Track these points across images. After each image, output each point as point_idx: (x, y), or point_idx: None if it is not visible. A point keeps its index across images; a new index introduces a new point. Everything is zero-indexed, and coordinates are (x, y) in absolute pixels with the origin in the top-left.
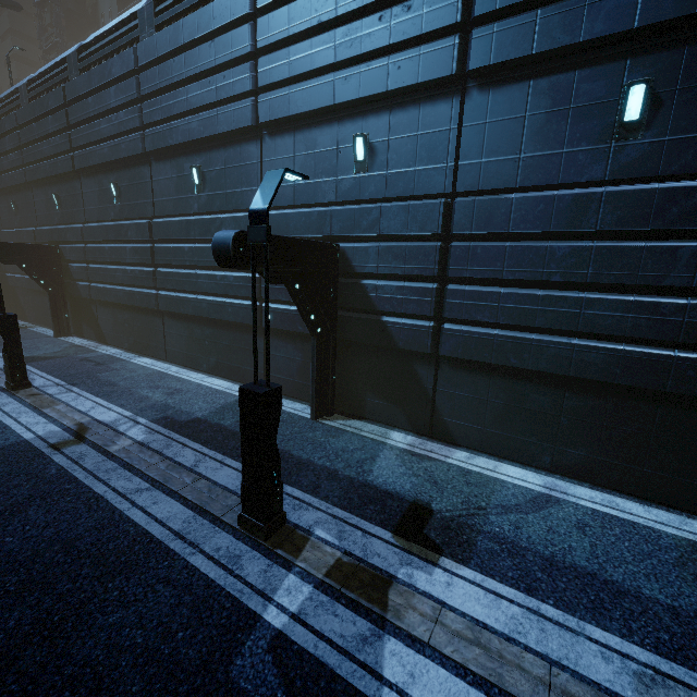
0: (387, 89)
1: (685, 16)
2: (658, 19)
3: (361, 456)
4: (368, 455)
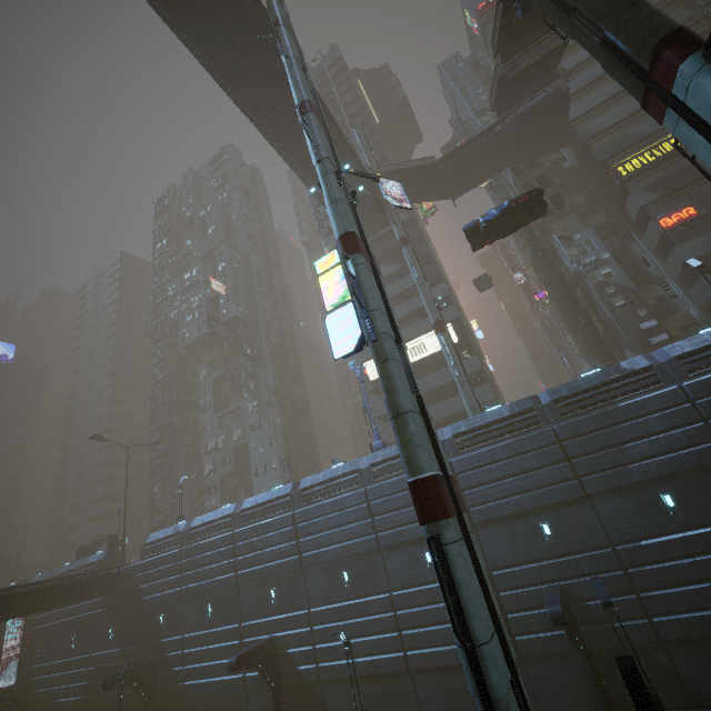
0: (551, 503)
1: (665, 474)
2: (656, 475)
3: None
4: None
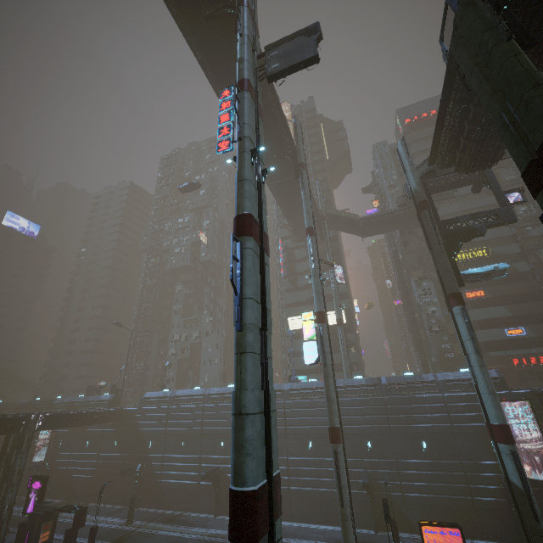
0: (374, 433)
1: (426, 433)
2: (422, 432)
3: (400, 541)
4: (402, 540)
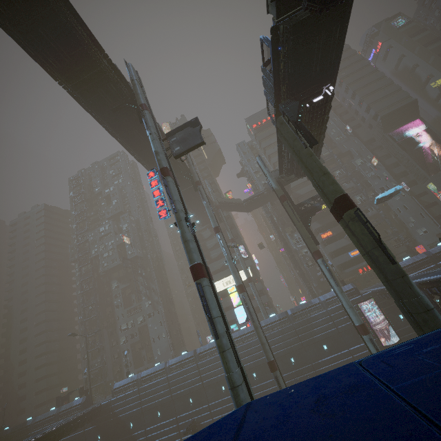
0: (293, 351)
1: (324, 339)
2: (322, 339)
3: None
4: None
